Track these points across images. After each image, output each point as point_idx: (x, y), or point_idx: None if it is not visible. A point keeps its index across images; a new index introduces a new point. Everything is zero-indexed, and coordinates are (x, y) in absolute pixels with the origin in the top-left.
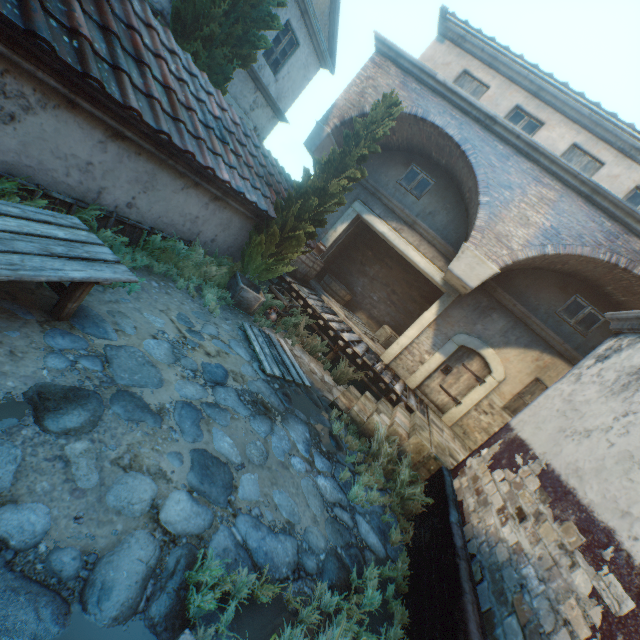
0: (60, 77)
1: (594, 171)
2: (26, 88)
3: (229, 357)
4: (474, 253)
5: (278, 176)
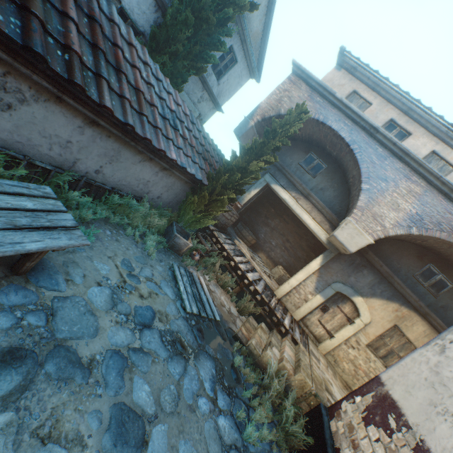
0: (51, 80)
1: (448, 172)
2: (23, 86)
3: (158, 297)
4: (355, 226)
5: (212, 152)
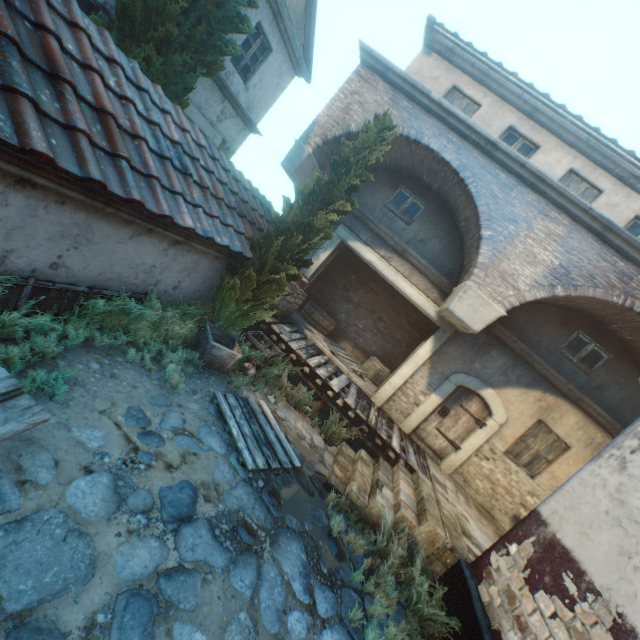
0: None
1: (592, 199)
2: None
3: (198, 459)
4: (477, 293)
5: (252, 202)
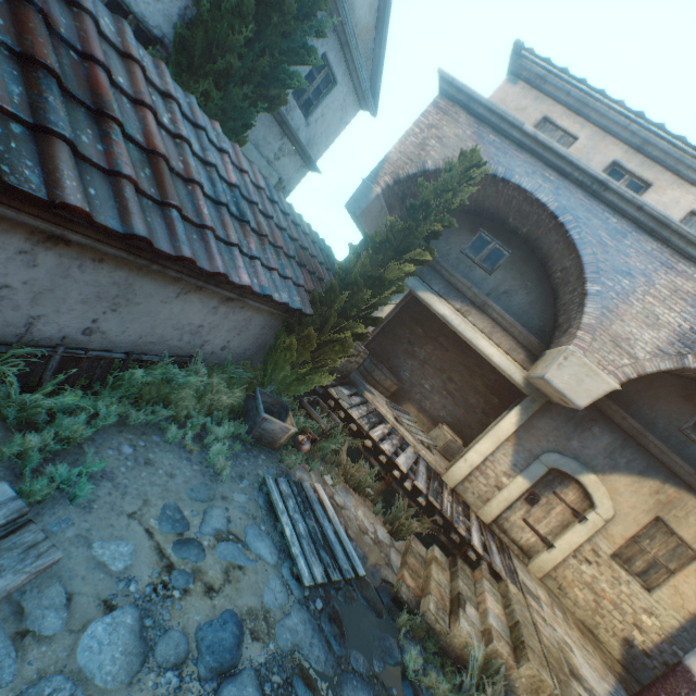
0: None
1: None
2: None
3: (245, 573)
4: (582, 360)
5: (312, 247)
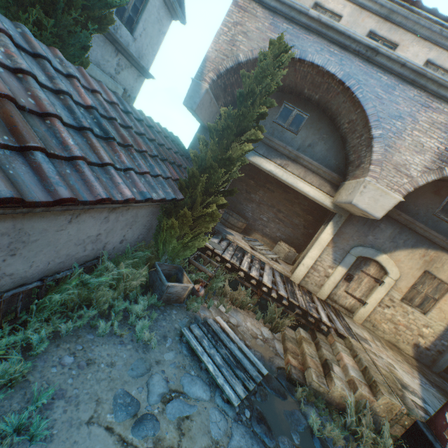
0: None
1: None
2: None
3: (192, 420)
4: (376, 186)
5: (166, 142)
